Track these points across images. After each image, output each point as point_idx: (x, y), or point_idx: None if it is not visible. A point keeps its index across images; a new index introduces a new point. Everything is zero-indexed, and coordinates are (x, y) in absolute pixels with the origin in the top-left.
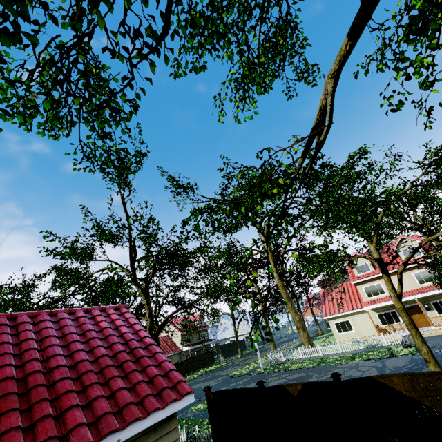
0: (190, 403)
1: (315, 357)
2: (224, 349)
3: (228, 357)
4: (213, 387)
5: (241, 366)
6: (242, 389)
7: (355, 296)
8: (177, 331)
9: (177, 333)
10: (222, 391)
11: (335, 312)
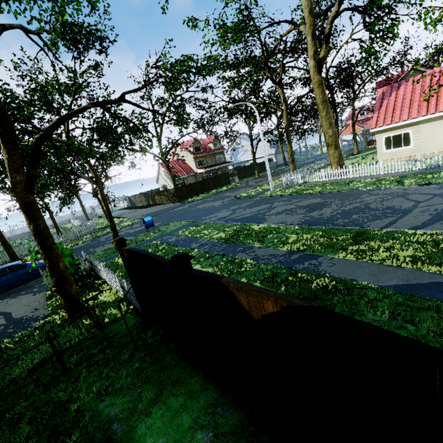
0: (183, 225)
1: (341, 180)
2: (241, 171)
3: (245, 178)
4: (214, 208)
5: (252, 187)
6: (155, 260)
7: (440, 93)
8: (189, 154)
9: (190, 156)
10: (132, 251)
11: (392, 121)
